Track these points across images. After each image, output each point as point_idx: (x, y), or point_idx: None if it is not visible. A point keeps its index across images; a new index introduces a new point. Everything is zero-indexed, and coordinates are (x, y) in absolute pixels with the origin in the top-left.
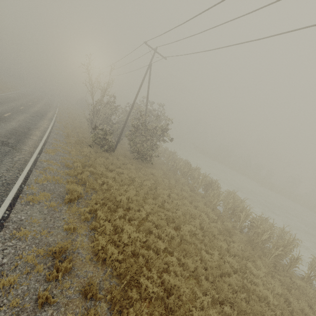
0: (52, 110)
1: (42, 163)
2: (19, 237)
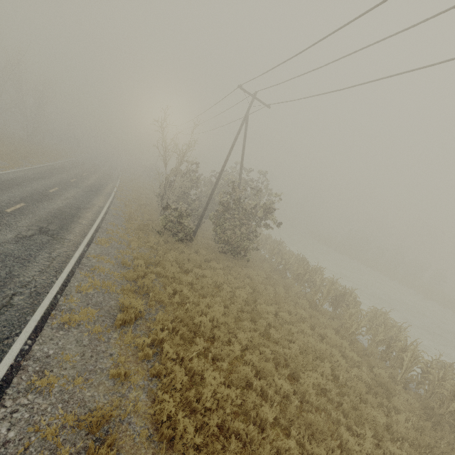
0: (111, 182)
1: (90, 260)
2: (39, 388)
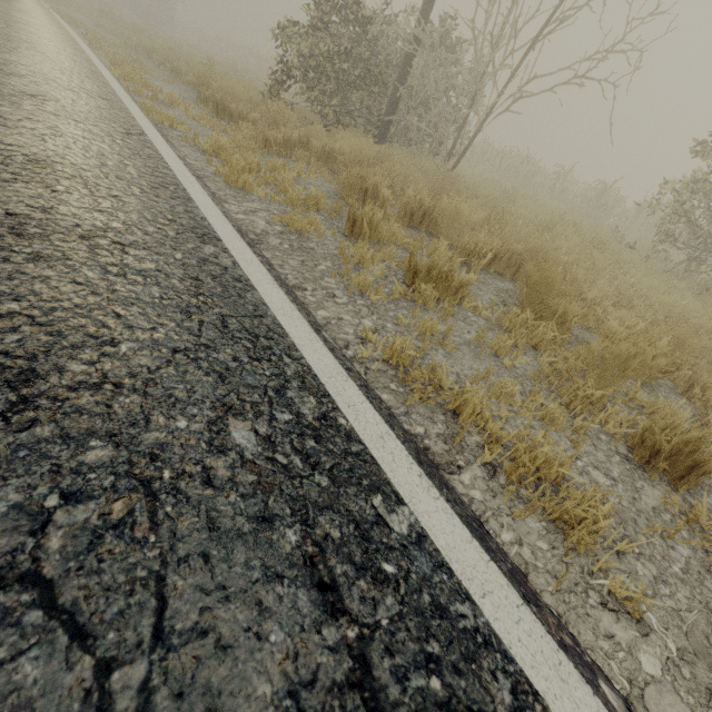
0: None
1: None
2: None
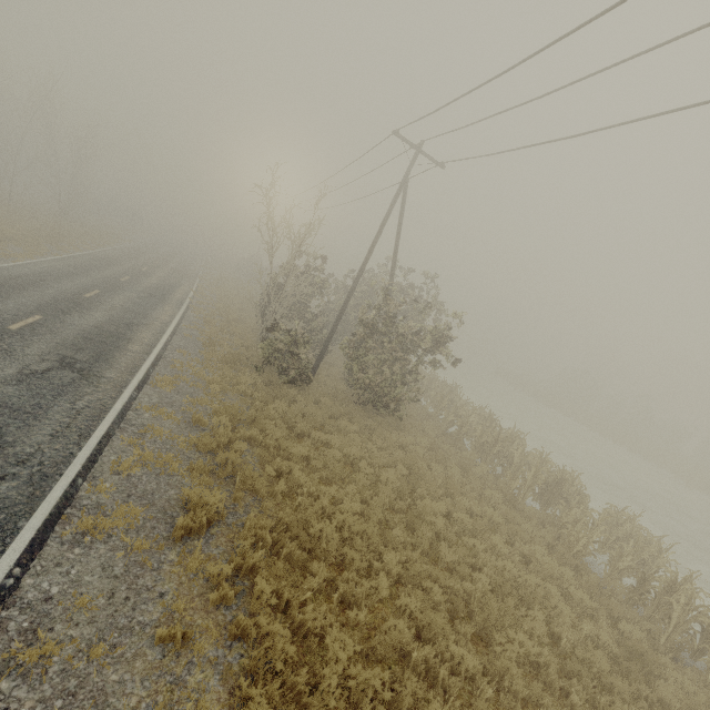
0: (185, 283)
1: (140, 415)
2: (24, 667)
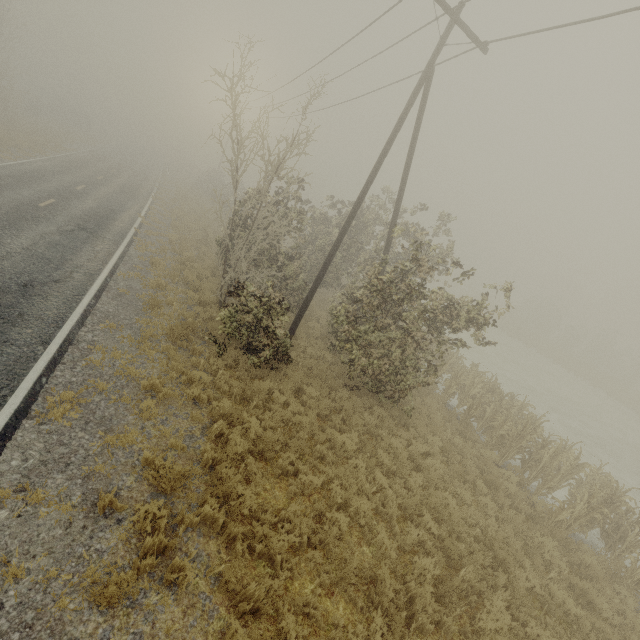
0: (133, 205)
1: None
2: None
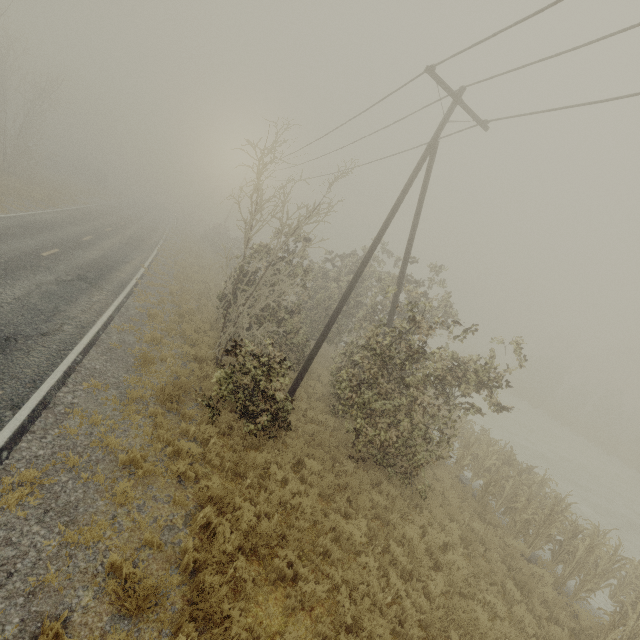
0: (137, 256)
1: None
2: None
